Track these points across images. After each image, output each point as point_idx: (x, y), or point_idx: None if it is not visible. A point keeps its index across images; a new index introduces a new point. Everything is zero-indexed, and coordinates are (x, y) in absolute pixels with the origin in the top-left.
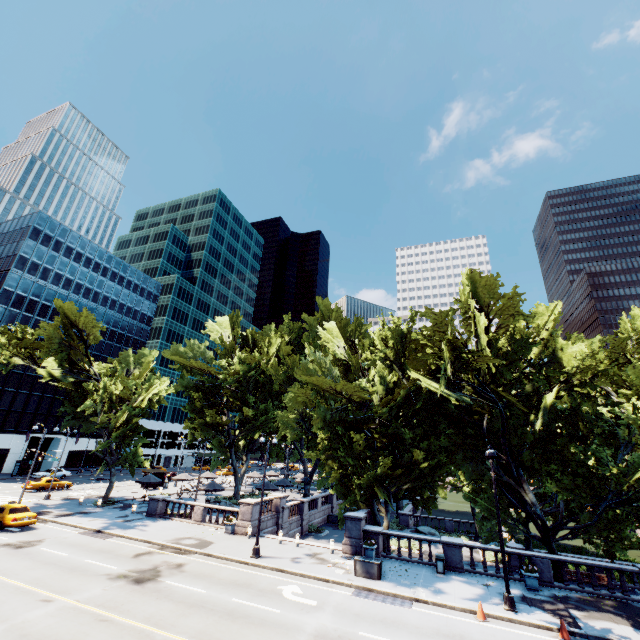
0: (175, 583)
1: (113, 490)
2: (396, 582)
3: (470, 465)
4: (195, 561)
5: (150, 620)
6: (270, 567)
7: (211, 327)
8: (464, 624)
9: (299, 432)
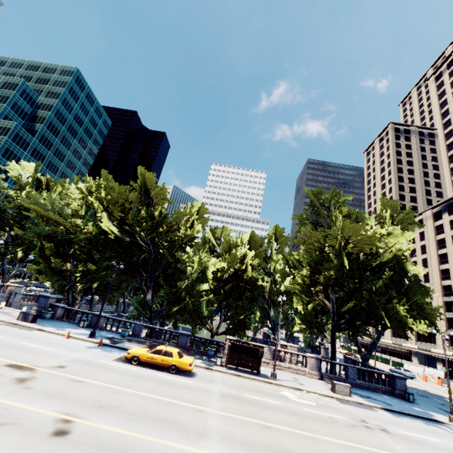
0: None
1: None
2: (41, 325)
3: (121, 275)
4: None
5: None
6: None
7: (13, 167)
8: (51, 337)
9: None
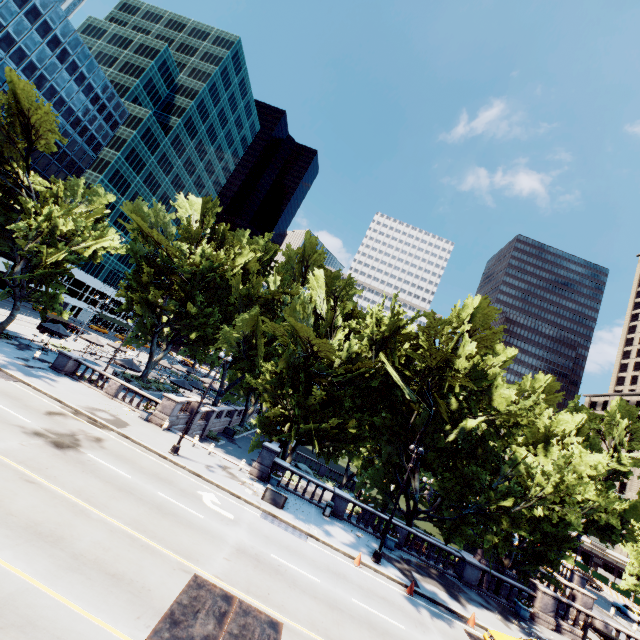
0: (98, 459)
1: (1, 319)
2: (294, 515)
3: (388, 447)
4: (113, 439)
5: (81, 494)
6: (188, 469)
7: (183, 201)
8: (345, 565)
9: (235, 349)
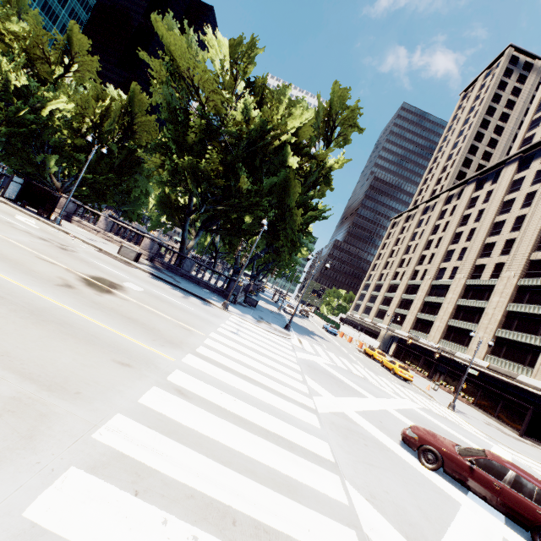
0: None
1: None
2: None
3: None
4: None
5: None
6: None
7: None
8: None
9: None
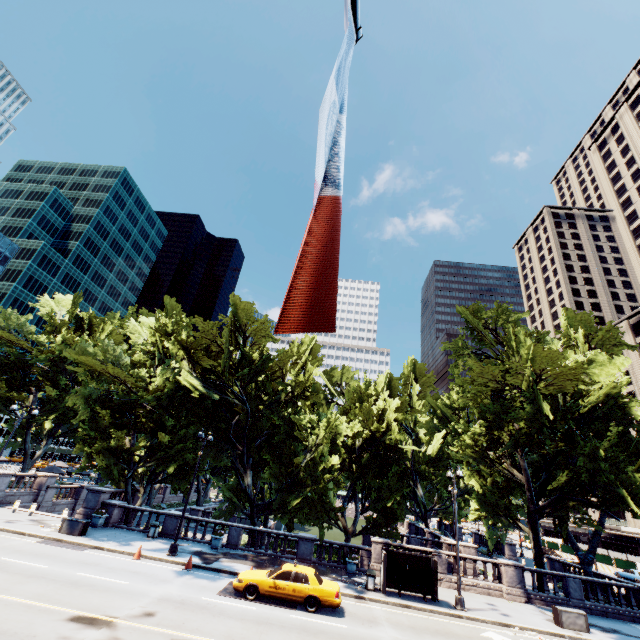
0: None
1: None
2: (95, 538)
3: (207, 450)
4: None
5: None
6: None
7: (45, 301)
8: (115, 560)
9: None
